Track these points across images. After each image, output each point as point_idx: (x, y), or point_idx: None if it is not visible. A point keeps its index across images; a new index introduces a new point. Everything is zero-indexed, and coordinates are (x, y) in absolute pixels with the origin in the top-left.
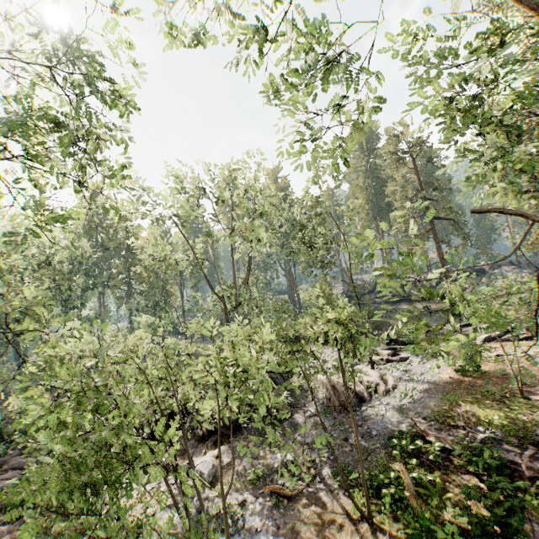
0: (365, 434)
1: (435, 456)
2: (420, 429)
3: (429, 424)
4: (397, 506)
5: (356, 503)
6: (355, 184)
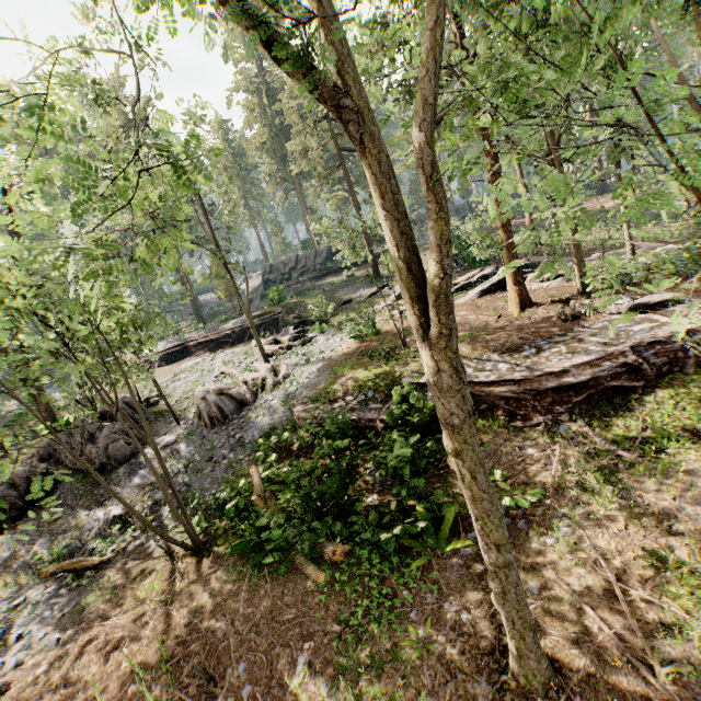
0: (236, 445)
1: (302, 442)
2: (297, 417)
3: (307, 408)
4: (243, 517)
5: (172, 538)
6: (250, 109)
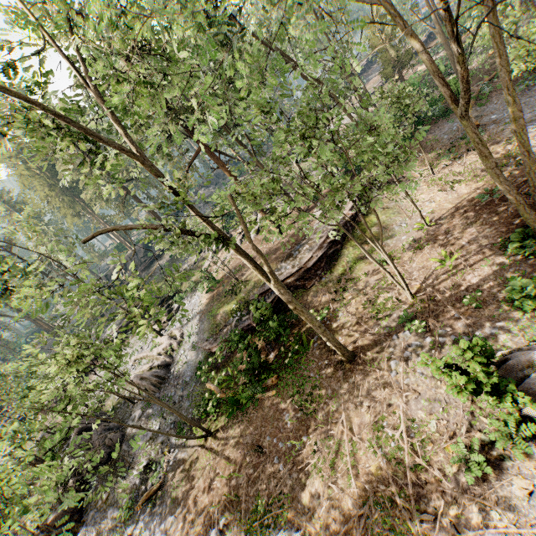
0: (183, 387)
1: (221, 358)
2: (208, 349)
3: (210, 342)
4: (219, 408)
5: (196, 436)
6: (20, 174)
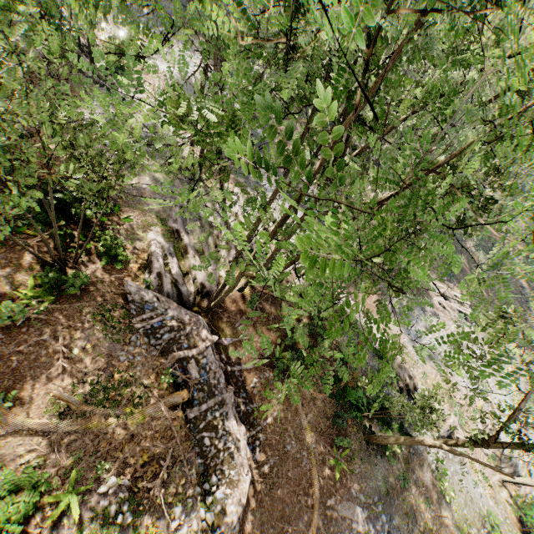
0: None
1: None
2: None
3: None
4: None
5: None
6: None
